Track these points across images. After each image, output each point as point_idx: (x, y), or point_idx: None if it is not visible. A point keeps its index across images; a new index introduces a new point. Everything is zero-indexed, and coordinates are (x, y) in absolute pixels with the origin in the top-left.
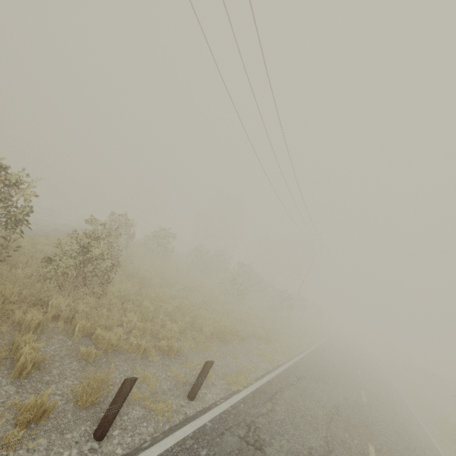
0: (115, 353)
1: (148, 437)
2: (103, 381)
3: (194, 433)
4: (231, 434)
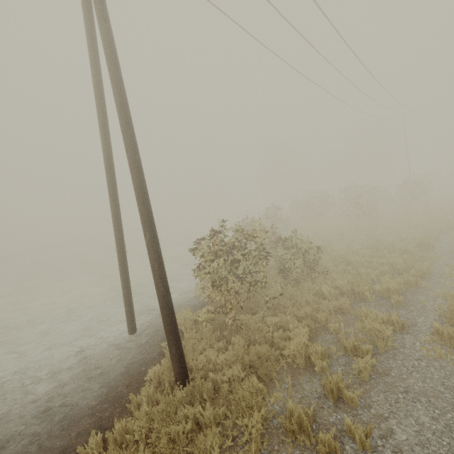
0: (400, 295)
1: None
2: None
3: None
4: None
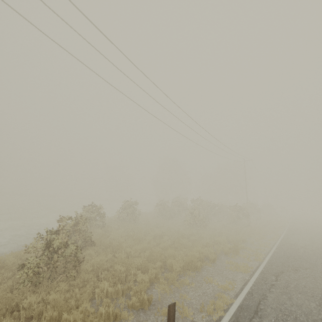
0: None
1: None
2: None
3: None
4: None
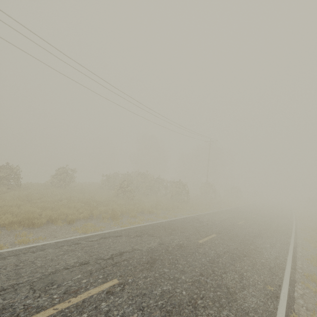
0: None
1: None
2: None
3: None
4: None
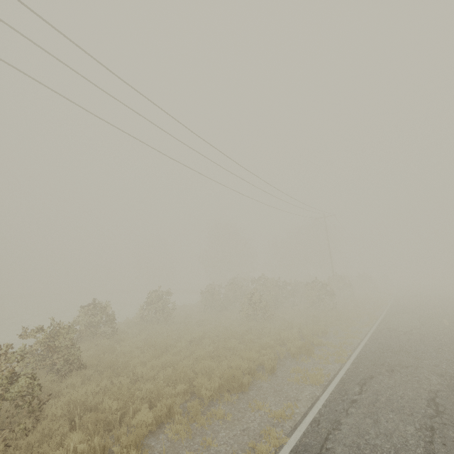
0: None
1: None
2: None
3: None
4: None
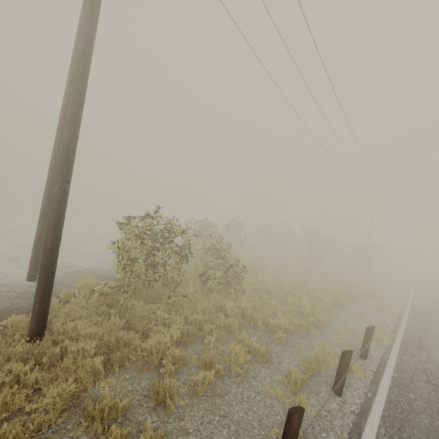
0: (289, 334)
1: (365, 390)
2: (319, 356)
3: (392, 383)
4: (417, 380)
